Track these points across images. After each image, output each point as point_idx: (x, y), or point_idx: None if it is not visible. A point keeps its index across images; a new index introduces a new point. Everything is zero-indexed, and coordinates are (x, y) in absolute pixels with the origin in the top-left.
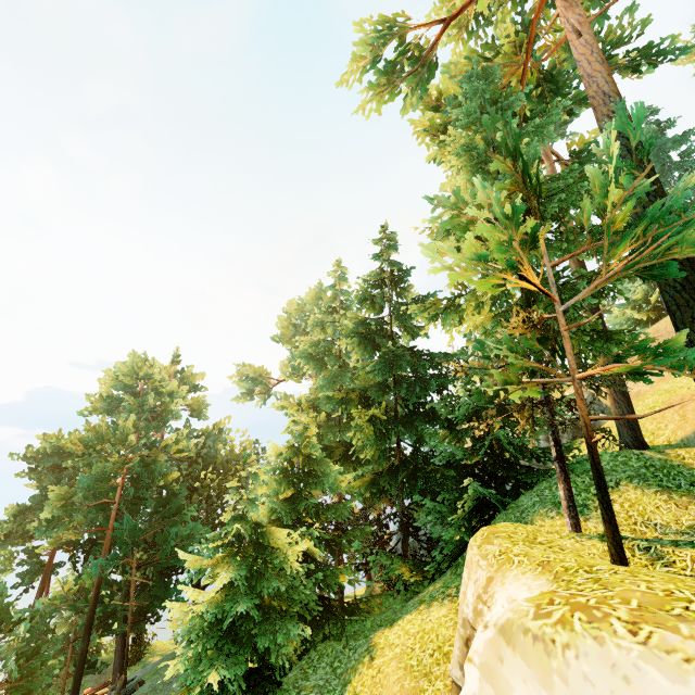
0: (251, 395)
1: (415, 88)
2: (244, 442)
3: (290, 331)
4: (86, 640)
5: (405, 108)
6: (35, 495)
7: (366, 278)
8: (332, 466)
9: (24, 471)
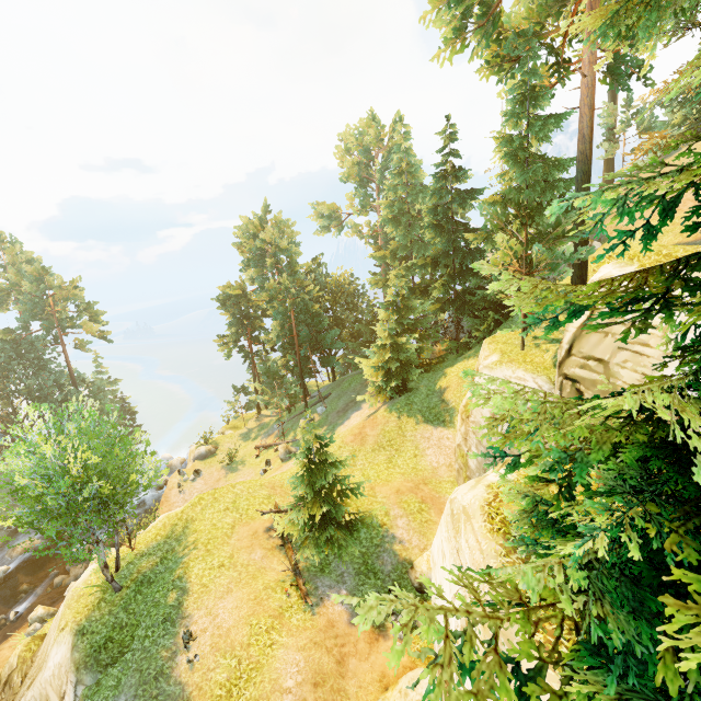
0: (328, 229)
1: (481, 40)
2: (342, 274)
3: (354, 170)
4: (303, 381)
5: (472, 56)
6: (233, 320)
7: (435, 175)
8: (418, 301)
9: (220, 308)
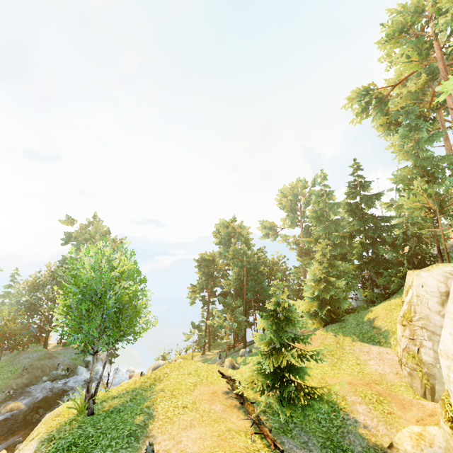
0: (268, 236)
1: (378, 112)
2: (278, 257)
3: (288, 203)
4: (245, 320)
5: (373, 119)
6: (203, 275)
7: (349, 185)
8: (339, 261)
9: (196, 267)
